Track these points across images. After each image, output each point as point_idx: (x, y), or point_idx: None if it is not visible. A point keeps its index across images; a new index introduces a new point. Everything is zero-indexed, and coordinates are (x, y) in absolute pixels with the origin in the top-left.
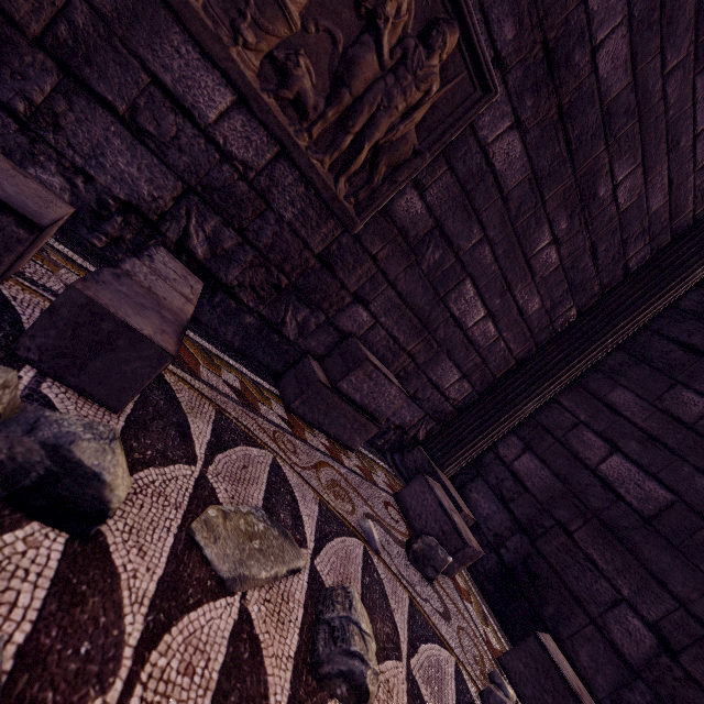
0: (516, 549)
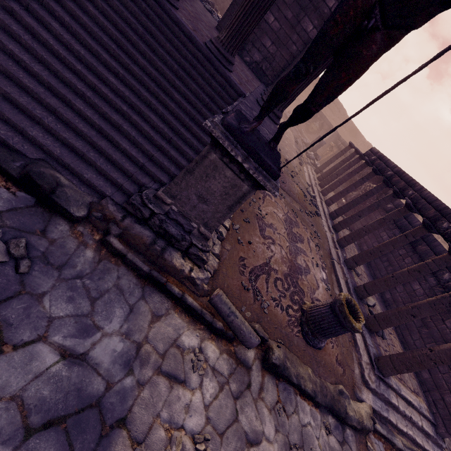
0: (222, 6)
